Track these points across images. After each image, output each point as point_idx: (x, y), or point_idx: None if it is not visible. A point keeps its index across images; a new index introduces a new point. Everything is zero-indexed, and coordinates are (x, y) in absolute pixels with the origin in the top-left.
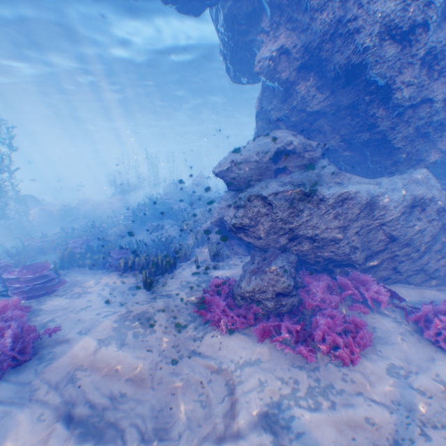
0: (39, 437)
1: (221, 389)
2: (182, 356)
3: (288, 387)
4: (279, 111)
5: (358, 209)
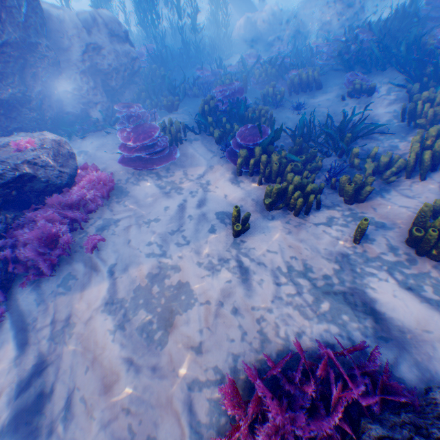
0: (5, 379)
1: None
2: None
3: None
4: None
5: None
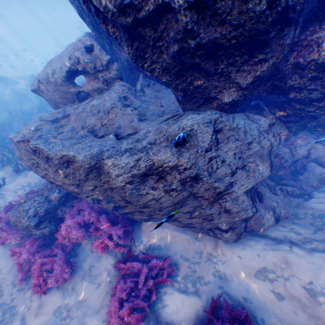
0: None
1: None
2: None
3: None
4: (72, 5)
5: (85, 171)
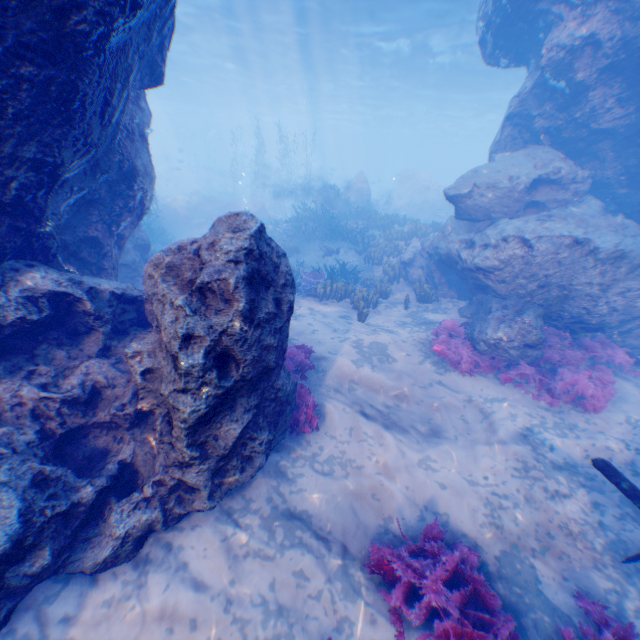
0: (349, 420)
1: (476, 413)
2: (432, 385)
3: (536, 420)
4: (549, 121)
5: (631, 267)
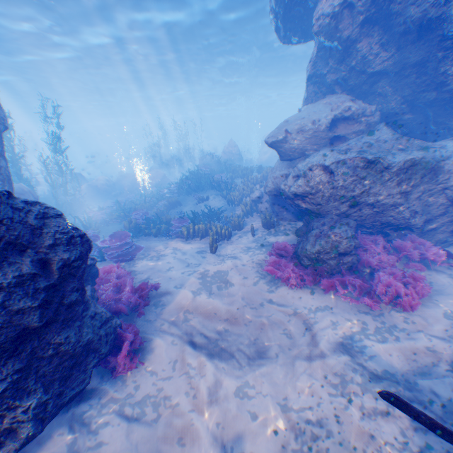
0: (176, 353)
1: (300, 326)
2: (262, 304)
3: (357, 326)
4: (335, 73)
5: (421, 174)
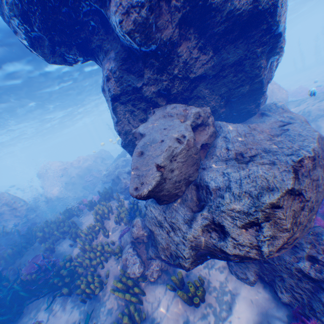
0: None
1: None
2: None
3: None
4: (157, 84)
5: (319, 148)
